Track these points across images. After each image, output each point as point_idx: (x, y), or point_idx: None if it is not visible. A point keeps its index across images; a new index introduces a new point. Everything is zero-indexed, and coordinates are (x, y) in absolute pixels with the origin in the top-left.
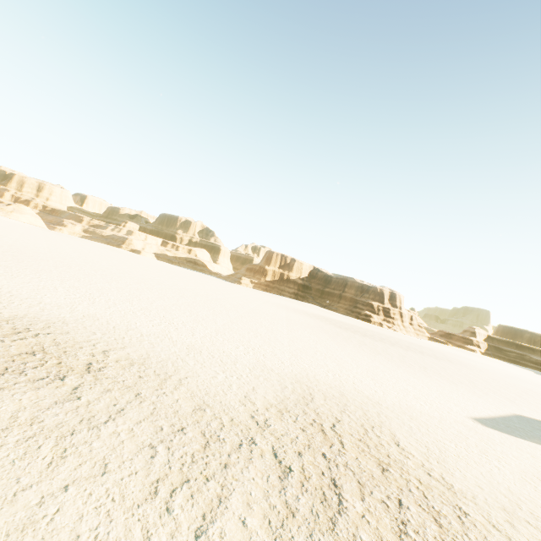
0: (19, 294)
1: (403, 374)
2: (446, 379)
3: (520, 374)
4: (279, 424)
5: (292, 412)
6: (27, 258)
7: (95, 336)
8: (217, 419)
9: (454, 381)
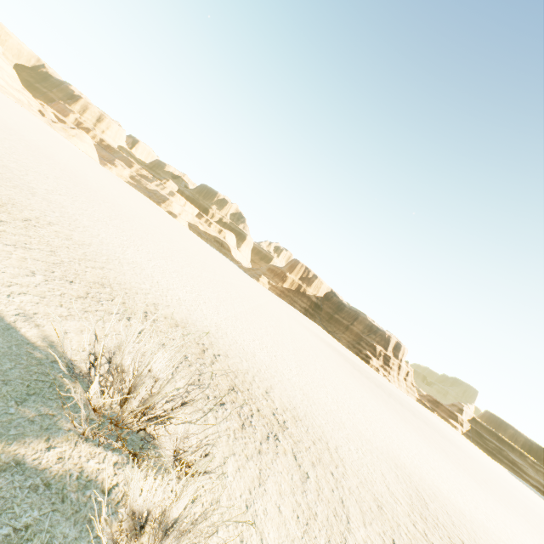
0: (159, 281)
1: (441, 460)
2: (469, 474)
3: (502, 473)
4: (436, 542)
5: (430, 522)
6: (121, 214)
7: (245, 364)
8: (400, 527)
9: (476, 479)
